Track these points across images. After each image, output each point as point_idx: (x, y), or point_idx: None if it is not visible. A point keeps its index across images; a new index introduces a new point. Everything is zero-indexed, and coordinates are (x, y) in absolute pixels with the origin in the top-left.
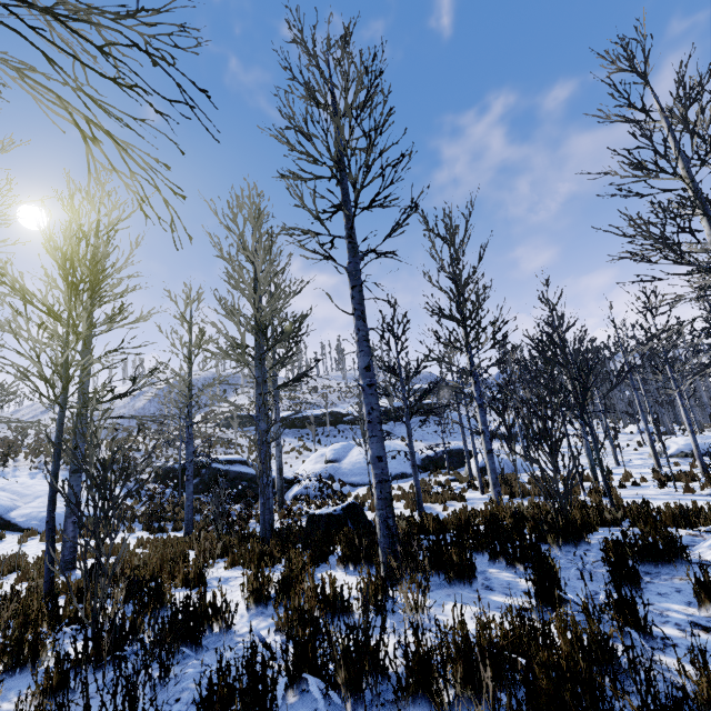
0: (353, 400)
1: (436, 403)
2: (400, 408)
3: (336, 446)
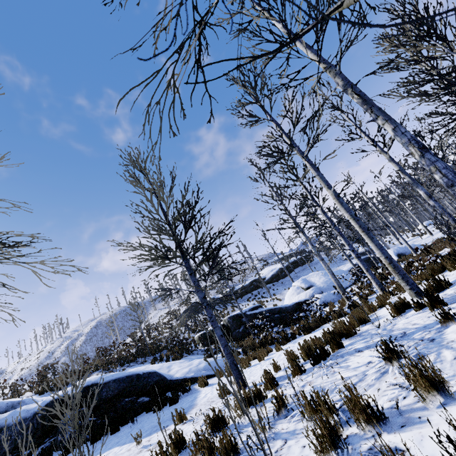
0: (253, 274)
1: (307, 255)
2: (291, 264)
3: (299, 281)
